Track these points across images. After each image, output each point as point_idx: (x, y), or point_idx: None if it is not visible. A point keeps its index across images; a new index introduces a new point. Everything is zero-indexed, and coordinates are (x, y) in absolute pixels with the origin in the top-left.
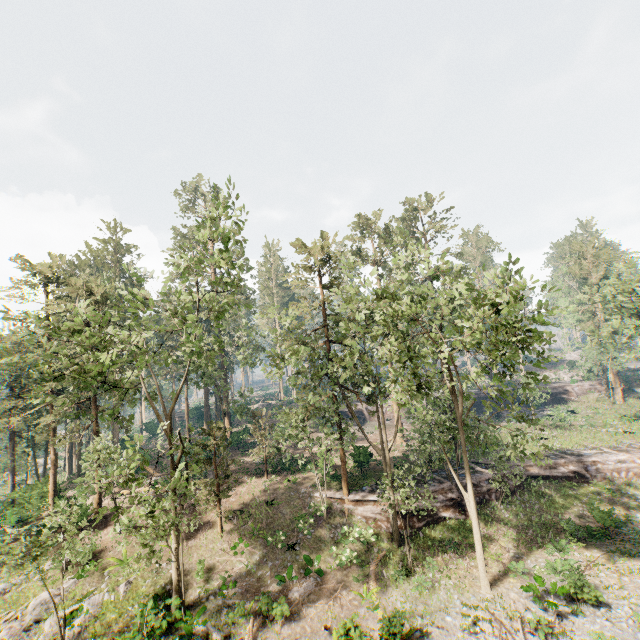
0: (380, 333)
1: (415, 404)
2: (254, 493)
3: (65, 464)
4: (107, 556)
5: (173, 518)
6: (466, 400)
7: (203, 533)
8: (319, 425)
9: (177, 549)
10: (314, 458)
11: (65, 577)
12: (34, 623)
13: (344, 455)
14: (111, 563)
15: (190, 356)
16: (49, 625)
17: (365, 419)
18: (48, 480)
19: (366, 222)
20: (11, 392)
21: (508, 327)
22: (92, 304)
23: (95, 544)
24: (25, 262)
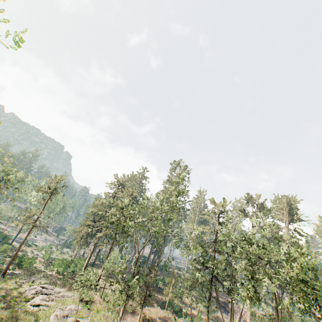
0: (240, 257)
1: (266, 320)
2: (157, 314)
3: (87, 256)
4: (94, 305)
5: (125, 300)
6: (284, 319)
7: (130, 320)
8: (199, 293)
9: (121, 317)
10: (191, 315)
11: (79, 303)
12: (66, 315)
13: (208, 319)
14: (94, 309)
15: (157, 232)
16: (69, 320)
17: (229, 311)
18: (85, 259)
19: (250, 197)
20: (92, 219)
21: (304, 282)
22: (130, 198)
23: (92, 296)
24: (116, 176)
